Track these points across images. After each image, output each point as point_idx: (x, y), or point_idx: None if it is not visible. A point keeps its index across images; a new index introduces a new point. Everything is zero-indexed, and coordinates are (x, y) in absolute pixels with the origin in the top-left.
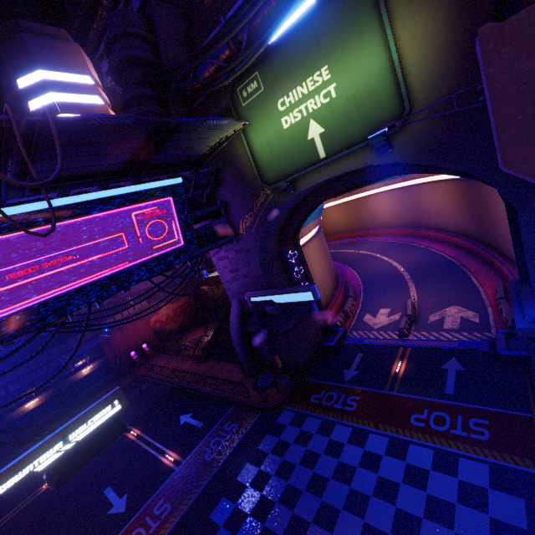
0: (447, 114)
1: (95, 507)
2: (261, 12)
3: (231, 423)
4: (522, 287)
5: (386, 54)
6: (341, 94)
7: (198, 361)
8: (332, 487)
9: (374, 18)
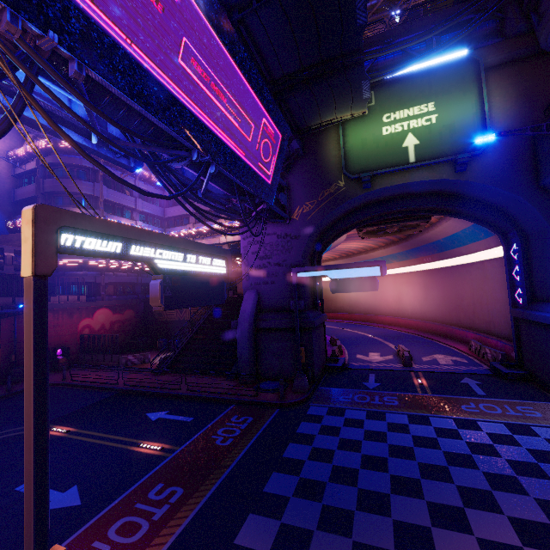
0: (508, 156)
1: (1, 507)
2: (381, 63)
3: (240, 416)
4: (531, 306)
5: (479, 107)
6: (440, 122)
7: (153, 373)
8: (421, 452)
9: (475, 86)
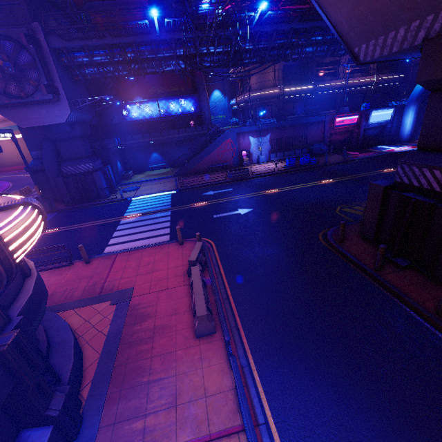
0: None
1: None
2: None
3: None
4: None
5: None
6: None
7: None
8: None
9: None
